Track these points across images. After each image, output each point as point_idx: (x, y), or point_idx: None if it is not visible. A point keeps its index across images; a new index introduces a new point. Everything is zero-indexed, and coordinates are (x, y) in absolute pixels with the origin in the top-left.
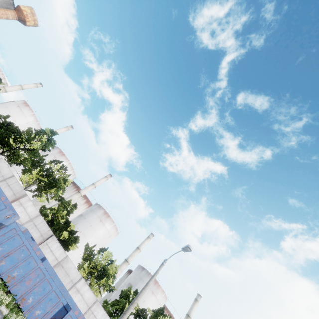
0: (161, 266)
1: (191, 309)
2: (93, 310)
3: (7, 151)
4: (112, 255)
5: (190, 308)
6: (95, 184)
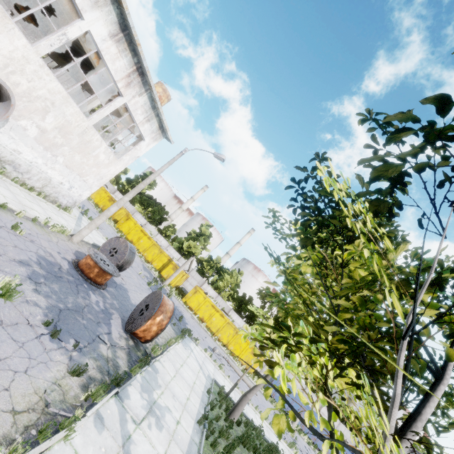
0: None
1: None
2: None
3: None
4: None
5: None
6: None
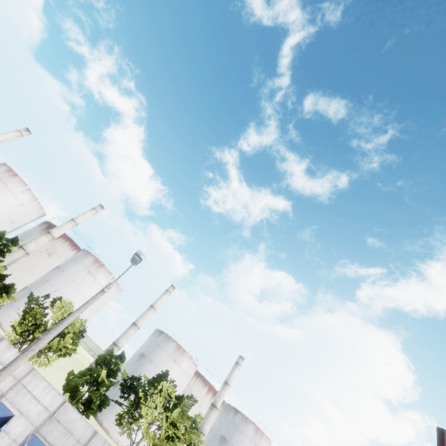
0: (99, 293)
1: (230, 375)
2: (26, 384)
3: None
4: (73, 306)
5: (228, 375)
6: (77, 220)
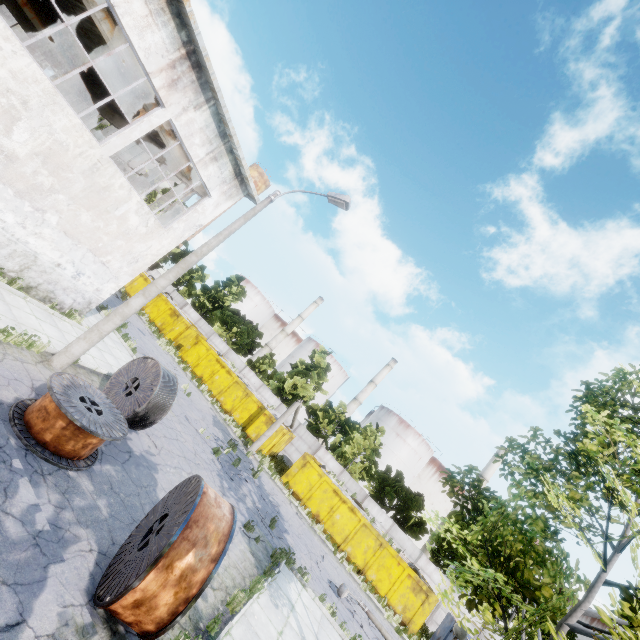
0: None
1: None
2: None
3: (448, 565)
4: None
5: None
6: (486, 477)
